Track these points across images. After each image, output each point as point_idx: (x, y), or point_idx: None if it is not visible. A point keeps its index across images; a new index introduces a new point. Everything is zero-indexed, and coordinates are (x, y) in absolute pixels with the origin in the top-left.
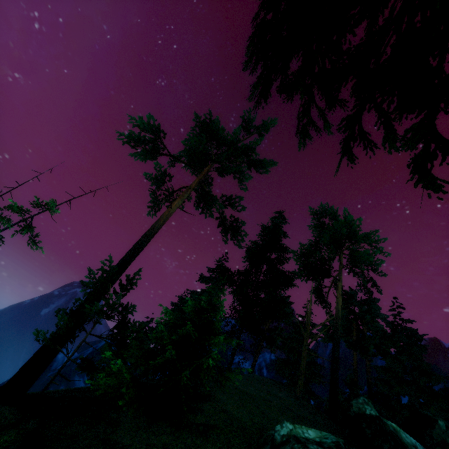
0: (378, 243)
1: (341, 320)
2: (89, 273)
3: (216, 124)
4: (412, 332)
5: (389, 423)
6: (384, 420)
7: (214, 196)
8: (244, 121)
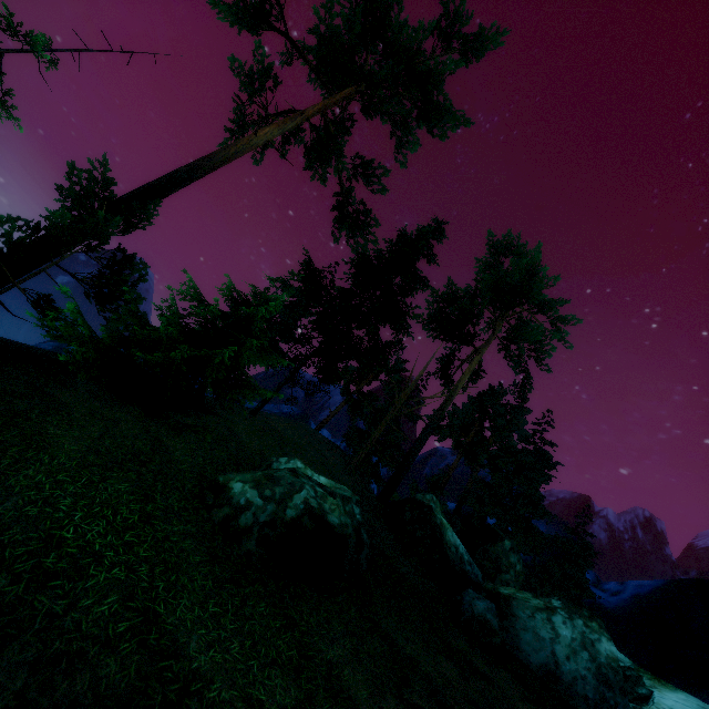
0: (565, 324)
1: (462, 415)
2: (70, 170)
3: (393, 2)
4: (546, 457)
5: (440, 517)
6: (435, 512)
7: (338, 145)
8: (446, 16)
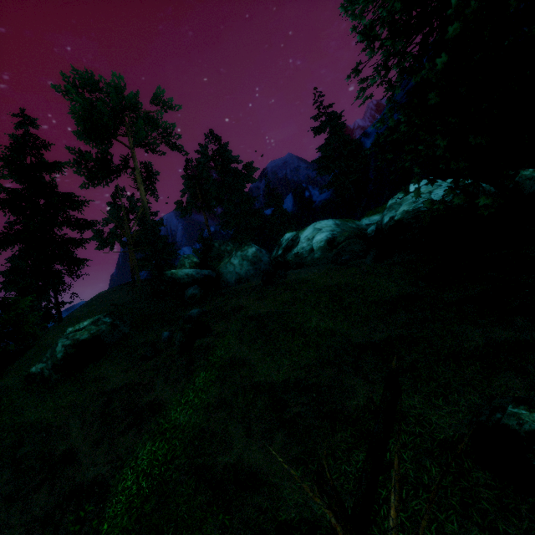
0: (160, 99)
1: (188, 191)
2: None
3: None
4: (235, 172)
5: (170, 272)
6: (166, 273)
7: None
8: None
